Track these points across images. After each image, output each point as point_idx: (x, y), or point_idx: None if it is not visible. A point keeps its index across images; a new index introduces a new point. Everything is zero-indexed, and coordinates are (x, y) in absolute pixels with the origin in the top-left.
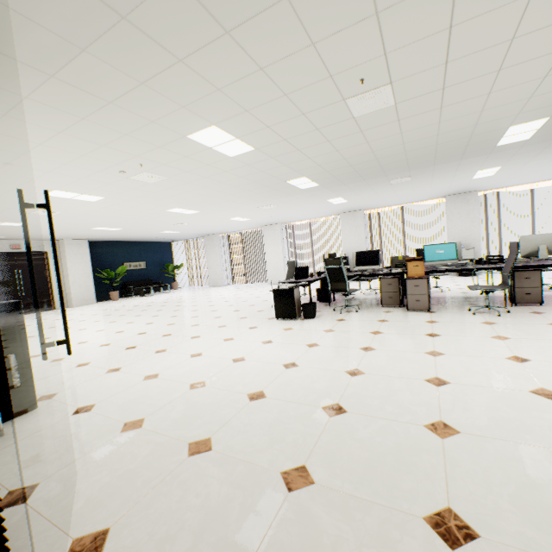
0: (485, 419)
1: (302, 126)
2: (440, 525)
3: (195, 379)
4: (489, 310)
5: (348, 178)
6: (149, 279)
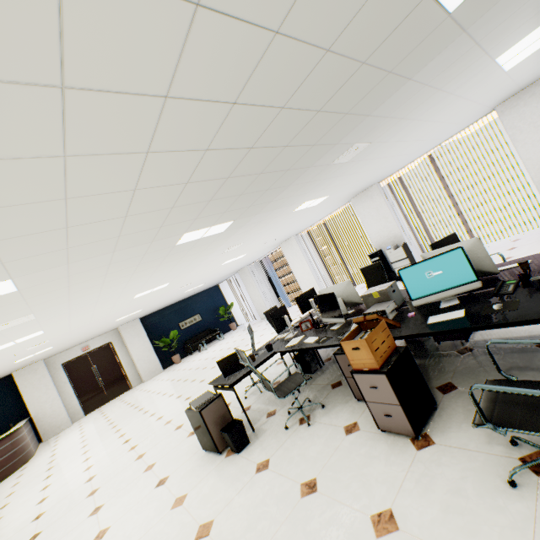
0: None
1: None
2: None
3: None
4: None
5: (252, 200)
6: (207, 329)
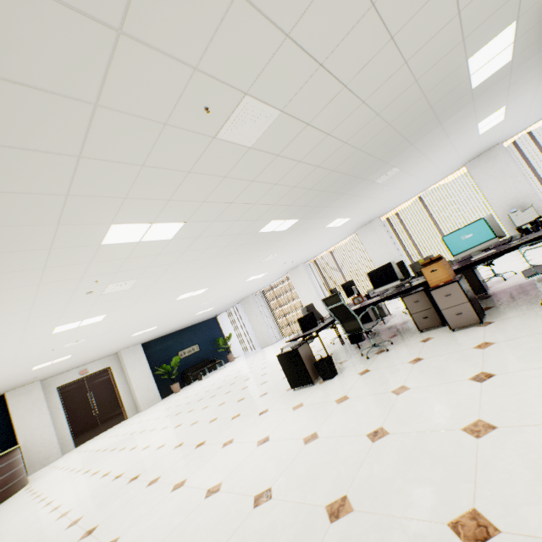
0: None
1: (204, 182)
2: None
3: None
4: None
5: (322, 200)
6: (205, 360)
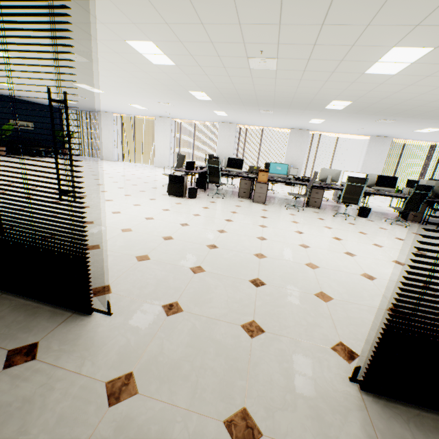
0: (278, 253)
1: (215, 62)
2: (254, 282)
3: (123, 227)
4: (295, 208)
5: (233, 101)
6: (38, 142)
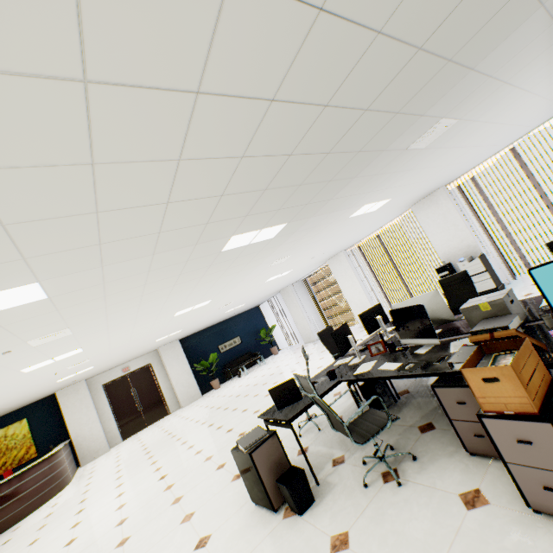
0: None
1: None
2: None
3: None
4: None
5: (310, 195)
6: (247, 353)
